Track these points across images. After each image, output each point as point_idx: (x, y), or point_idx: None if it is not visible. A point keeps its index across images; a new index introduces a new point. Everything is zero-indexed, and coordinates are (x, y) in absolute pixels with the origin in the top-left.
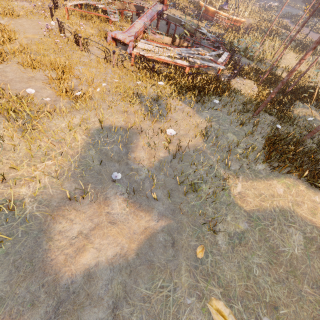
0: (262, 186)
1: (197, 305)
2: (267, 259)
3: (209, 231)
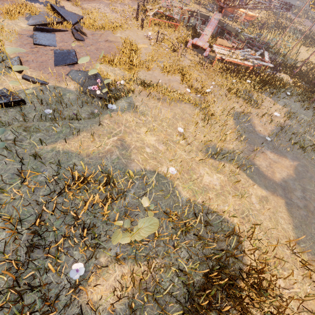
0: None
1: None
2: None
3: None
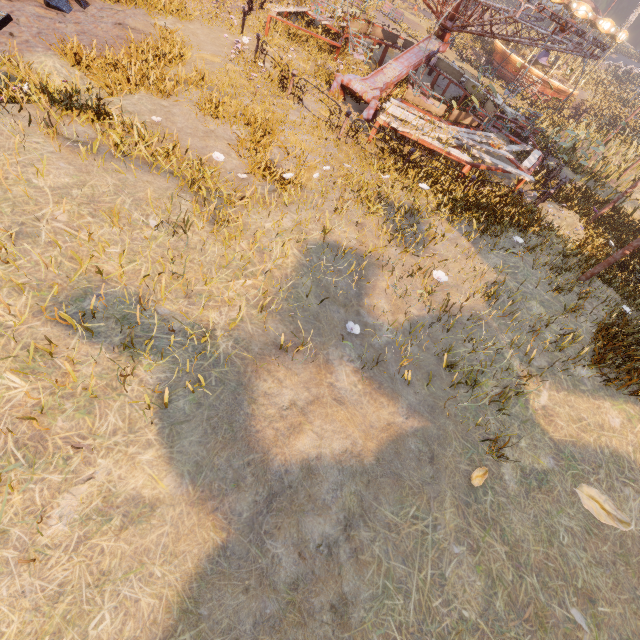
0: (584, 406)
1: (468, 558)
2: (582, 524)
3: (489, 455)
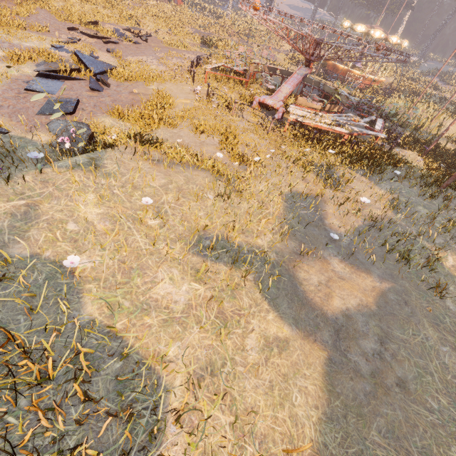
0: None
1: (453, 353)
2: None
3: (435, 297)
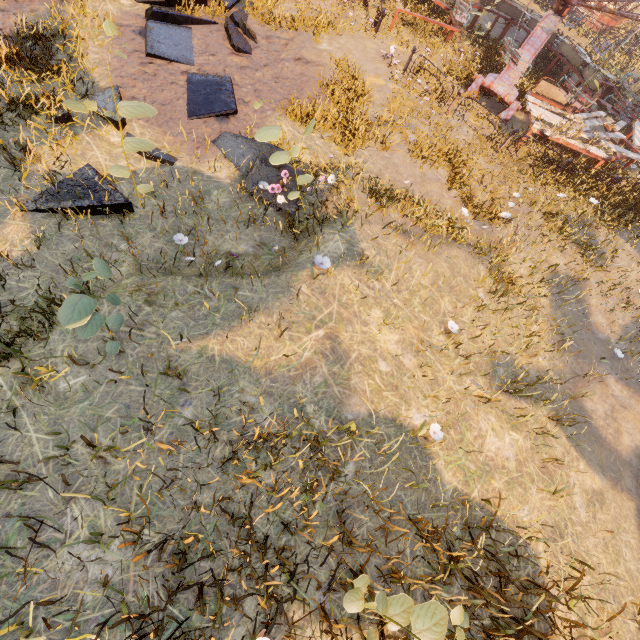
0: None
1: None
2: None
3: None
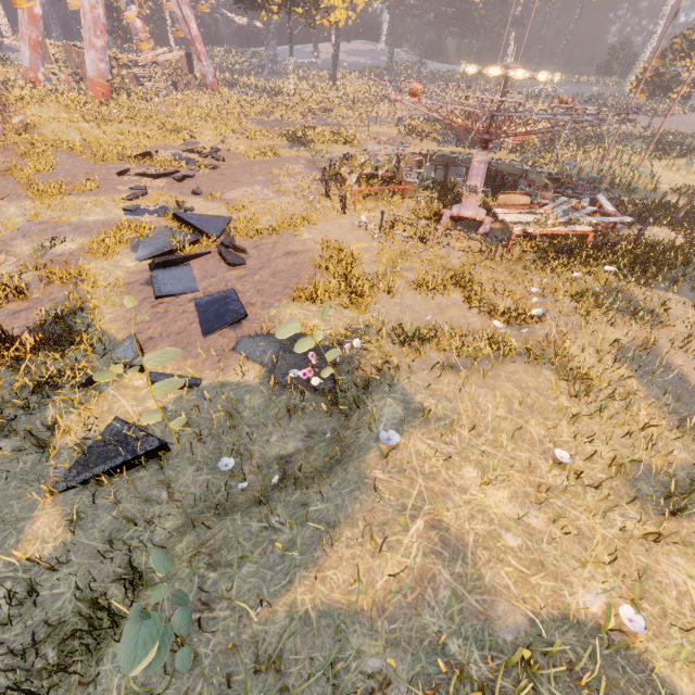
0: None
1: None
2: None
3: None
